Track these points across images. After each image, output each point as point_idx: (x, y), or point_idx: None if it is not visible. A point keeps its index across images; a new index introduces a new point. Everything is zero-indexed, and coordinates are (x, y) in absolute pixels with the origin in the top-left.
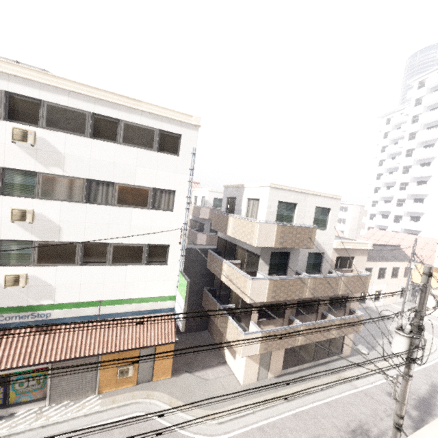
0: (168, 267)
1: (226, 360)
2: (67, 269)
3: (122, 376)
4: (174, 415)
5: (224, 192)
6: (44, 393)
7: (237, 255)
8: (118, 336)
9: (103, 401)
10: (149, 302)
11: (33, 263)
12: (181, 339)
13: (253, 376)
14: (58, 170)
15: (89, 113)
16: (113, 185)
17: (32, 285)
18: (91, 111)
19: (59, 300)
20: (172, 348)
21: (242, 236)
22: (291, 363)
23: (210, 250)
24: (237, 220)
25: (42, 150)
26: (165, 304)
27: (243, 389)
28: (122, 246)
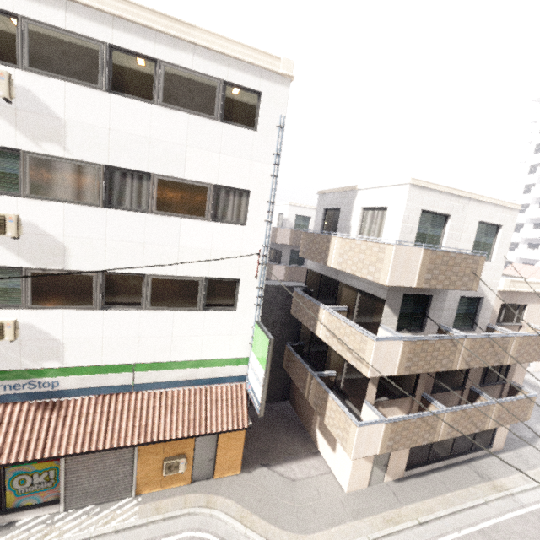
0: (237, 314)
1: (318, 449)
2: (80, 314)
3: (169, 472)
4: (247, 538)
5: (319, 202)
6: (57, 493)
7: (340, 298)
8: (161, 417)
9: (143, 508)
10: (208, 367)
11: (26, 304)
12: (252, 412)
13: (363, 480)
14: (56, 147)
15: (103, 45)
16: (149, 177)
17: (26, 339)
18: (107, 40)
19: (71, 362)
20: (243, 433)
21: (358, 268)
22: (418, 461)
23: (296, 288)
24: (349, 241)
25: (26, 111)
26: (233, 369)
27: (348, 498)
28: (165, 279)
